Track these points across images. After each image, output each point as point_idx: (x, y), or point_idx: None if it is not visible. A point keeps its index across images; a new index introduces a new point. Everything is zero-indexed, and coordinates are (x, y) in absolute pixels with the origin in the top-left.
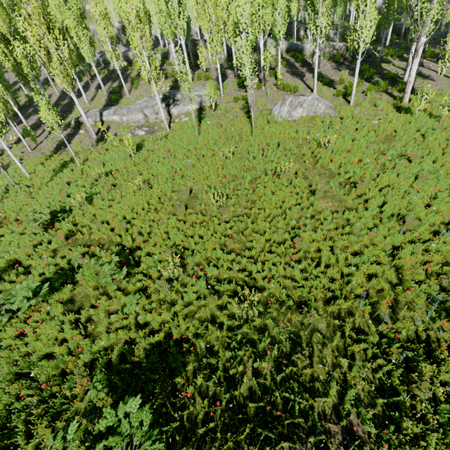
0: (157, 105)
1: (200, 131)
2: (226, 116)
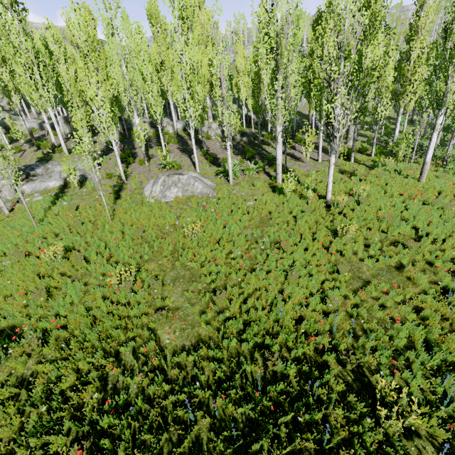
0: (0, 181)
1: (45, 216)
2: (91, 195)
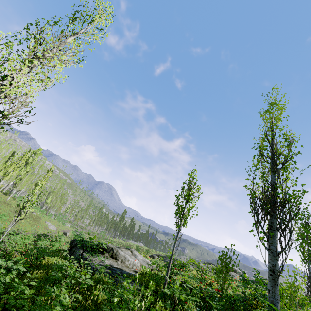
0: None
1: None
2: None
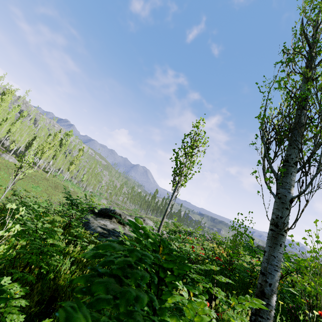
0: None
1: None
2: None
